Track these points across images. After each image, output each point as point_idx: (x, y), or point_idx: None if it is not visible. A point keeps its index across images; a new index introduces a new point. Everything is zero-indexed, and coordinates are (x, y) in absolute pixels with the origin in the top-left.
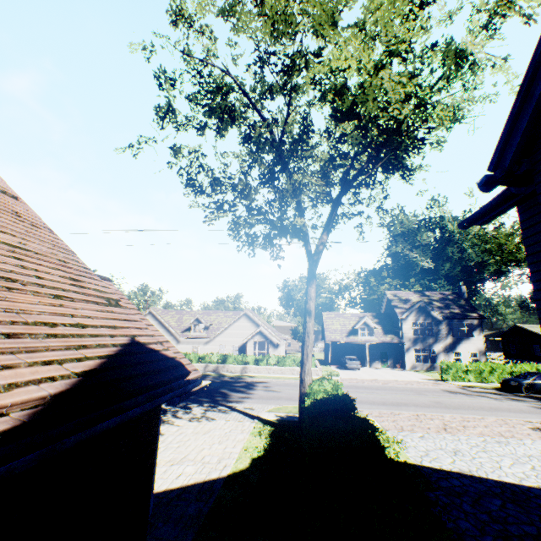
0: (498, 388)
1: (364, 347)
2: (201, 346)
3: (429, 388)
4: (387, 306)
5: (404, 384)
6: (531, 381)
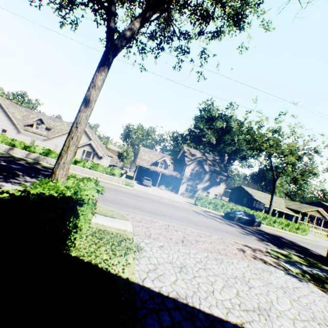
0: (222, 216)
1: (159, 175)
2: (39, 141)
3: (186, 207)
4: (182, 155)
5: (172, 202)
6: (241, 216)
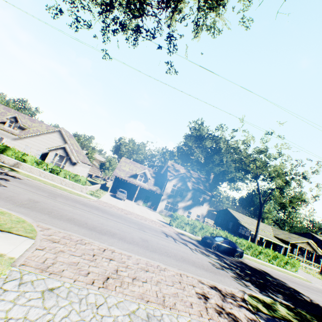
0: (199, 241)
1: (138, 188)
2: (9, 139)
3: (154, 227)
4: (166, 170)
5: (140, 219)
6: (219, 243)
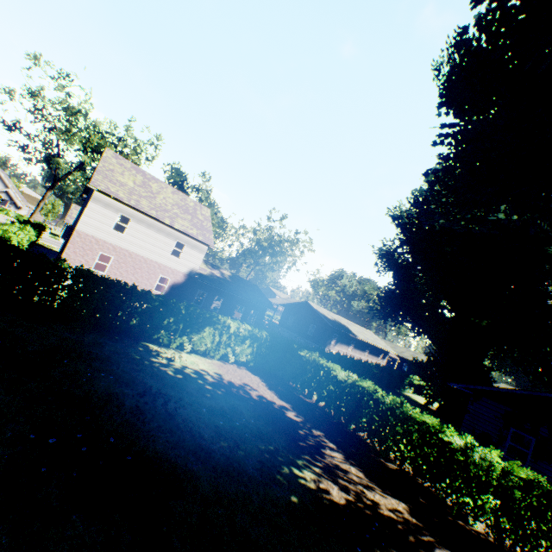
0: None
1: None
2: None
3: None
4: None
5: None
6: None
